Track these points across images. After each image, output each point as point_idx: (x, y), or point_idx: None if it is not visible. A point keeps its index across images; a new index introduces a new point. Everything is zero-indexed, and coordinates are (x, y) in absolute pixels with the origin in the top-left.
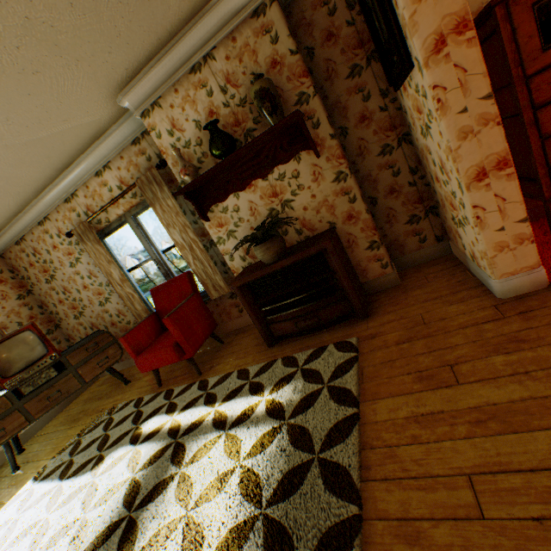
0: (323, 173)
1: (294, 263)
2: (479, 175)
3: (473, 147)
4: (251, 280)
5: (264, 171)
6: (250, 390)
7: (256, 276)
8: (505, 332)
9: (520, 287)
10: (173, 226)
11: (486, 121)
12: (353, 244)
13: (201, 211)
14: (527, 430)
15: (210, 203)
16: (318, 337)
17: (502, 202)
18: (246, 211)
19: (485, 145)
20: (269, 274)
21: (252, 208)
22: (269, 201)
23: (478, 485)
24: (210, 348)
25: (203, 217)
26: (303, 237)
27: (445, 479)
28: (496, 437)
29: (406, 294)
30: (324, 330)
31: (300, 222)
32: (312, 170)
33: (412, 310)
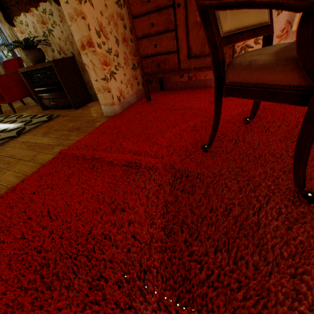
0: (64, 18)
1: (41, 68)
2: (83, 46)
3: (77, 28)
4: (26, 71)
5: (35, 3)
6: (13, 122)
7: (27, 70)
8: (82, 126)
9: (108, 113)
10: (4, 23)
11: (78, 14)
12: (84, 71)
13: (7, 18)
14: (32, 150)
15: (13, 15)
16: (56, 112)
17: (94, 66)
18: (32, 28)
19: (81, 29)
20: (36, 71)
21: (35, 28)
22: (42, 27)
23: (3, 158)
24: (34, 105)
25: (8, 23)
26: (62, 57)
27: (1, 156)
28: (25, 150)
29: (98, 105)
30: (62, 110)
31: (59, 47)
32: (59, 13)
33: (87, 111)
